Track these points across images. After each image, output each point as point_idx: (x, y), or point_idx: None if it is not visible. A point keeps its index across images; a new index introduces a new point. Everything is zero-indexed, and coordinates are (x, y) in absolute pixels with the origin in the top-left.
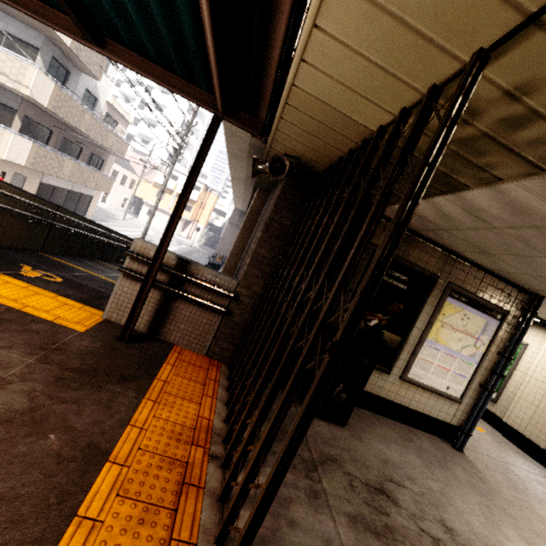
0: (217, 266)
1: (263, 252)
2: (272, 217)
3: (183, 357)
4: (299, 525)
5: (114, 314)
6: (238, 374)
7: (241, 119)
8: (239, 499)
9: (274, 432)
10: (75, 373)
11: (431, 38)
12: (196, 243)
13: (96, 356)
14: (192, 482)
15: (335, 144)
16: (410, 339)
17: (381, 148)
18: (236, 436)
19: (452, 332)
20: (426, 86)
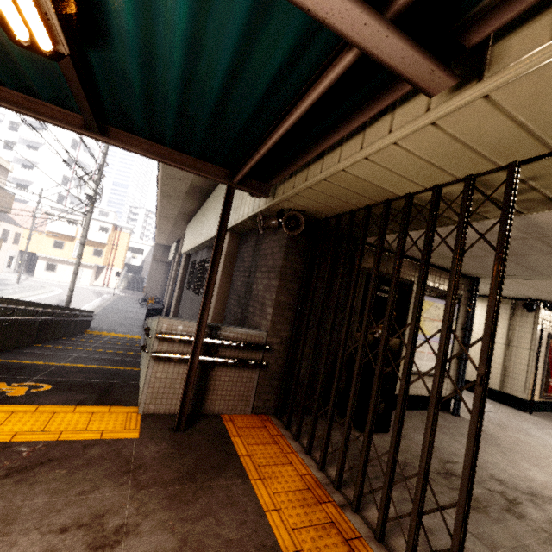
0: (159, 310)
1: (283, 298)
2: (284, 265)
3: (238, 424)
4: (433, 529)
5: (151, 405)
6: (310, 420)
7: (252, 186)
8: (416, 528)
9: (429, 459)
10: (177, 484)
11: (484, 155)
12: (116, 289)
13: (174, 457)
14: (350, 536)
15: (354, 202)
16: (406, 338)
17: (399, 204)
18: (361, 478)
19: (431, 323)
20: (464, 175)
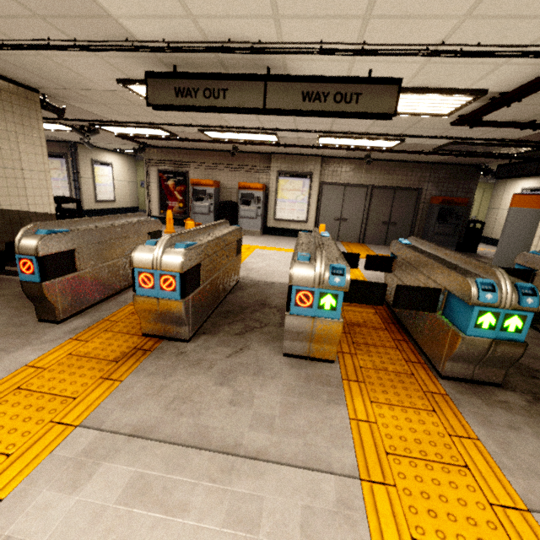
0: None
1: None
2: None
3: None
4: None
5: None
6: None
7: None
8: None
9: None
10: None
11: None
12: None
13: None
14: None
15: None
16: None
17: None
18: None
19: (51, 171)
20: None
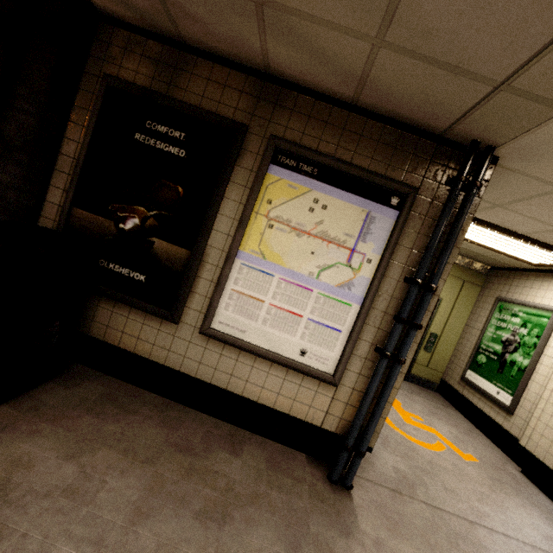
0: None
1: None
2: None
3: None
4: None
5: None
6: None
7: None
8: None
9: None
10: None
11: None
12: None
13: None
14: None
15: None
16: (211, 253)
17: None
18: None
19: (294, 236)
20: None
